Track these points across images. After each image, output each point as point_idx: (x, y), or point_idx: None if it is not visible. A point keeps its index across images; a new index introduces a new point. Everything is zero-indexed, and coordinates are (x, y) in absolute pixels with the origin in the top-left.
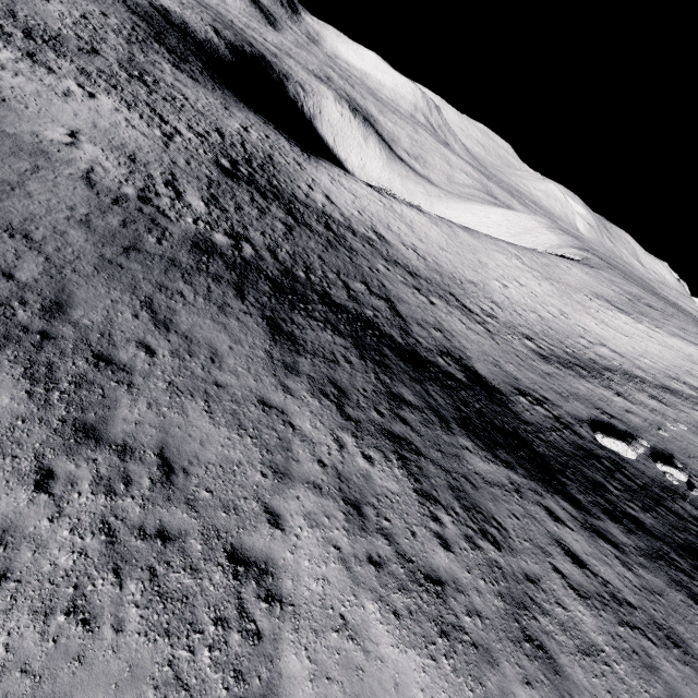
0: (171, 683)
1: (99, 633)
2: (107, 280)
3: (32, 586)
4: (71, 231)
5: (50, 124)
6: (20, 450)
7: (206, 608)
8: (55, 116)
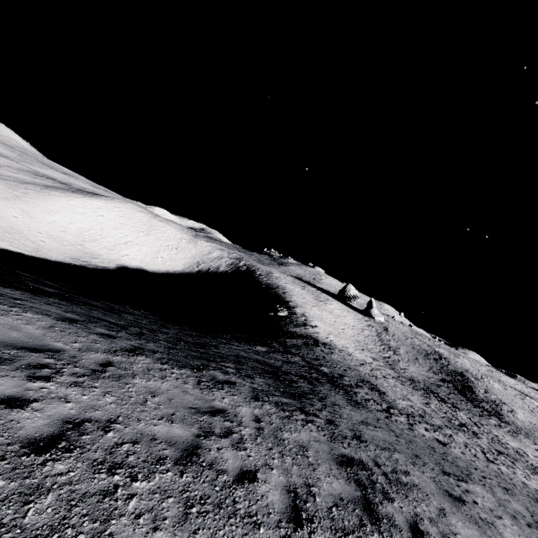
0: None
1: None
2: None
3: None
4: None
5: None
6: None
7: None
8: None
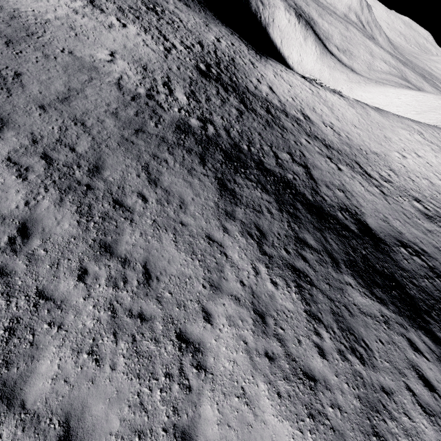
0: (138, 406)
1: (103, 368)
2: (124, 152)
3: (72, 335)
4: (107, 120)
5: (100, 48)
6: (72, 256)
7: (161, 365)
8: (103, 42)
